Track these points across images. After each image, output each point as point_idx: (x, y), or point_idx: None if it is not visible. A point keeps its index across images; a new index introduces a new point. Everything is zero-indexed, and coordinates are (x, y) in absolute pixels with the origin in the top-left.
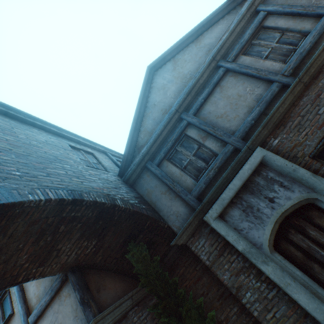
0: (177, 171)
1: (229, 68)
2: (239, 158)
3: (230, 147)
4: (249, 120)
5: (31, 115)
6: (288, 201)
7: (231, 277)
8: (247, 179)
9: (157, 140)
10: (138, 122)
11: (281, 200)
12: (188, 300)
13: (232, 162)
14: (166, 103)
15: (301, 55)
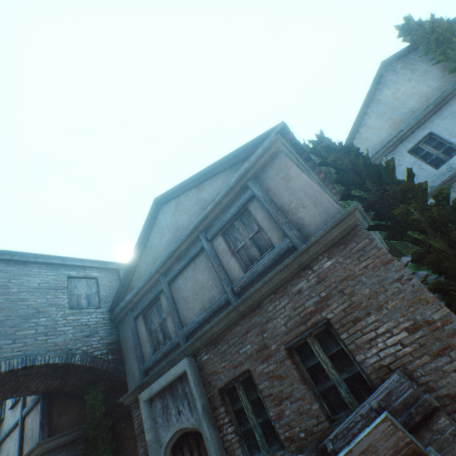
0: (145, 334)
1: (204, 247)
2: (174, 357)
3: (177, 339)
4: (196, 321)
5: (35, 254)
6: (187, 422)
7: (144, 453)
8: (174, 380)
9: (139, 293)
10: (136, 260)
11: (184, 417)
12: (130, 446)
13: (167, 359)
14: (159, 252)
15: (252, 275)
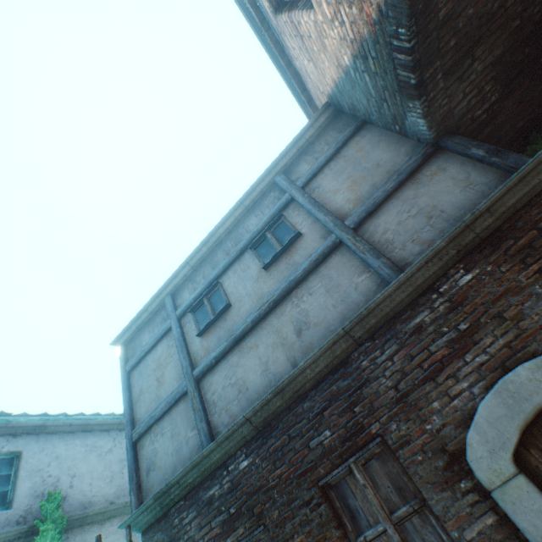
0: None
1: None
2: None
3: None
4: None
5: None
6: None
7: None
8: None
9: None
10: None
11: None
12: None
13: None
14: None
15: None
